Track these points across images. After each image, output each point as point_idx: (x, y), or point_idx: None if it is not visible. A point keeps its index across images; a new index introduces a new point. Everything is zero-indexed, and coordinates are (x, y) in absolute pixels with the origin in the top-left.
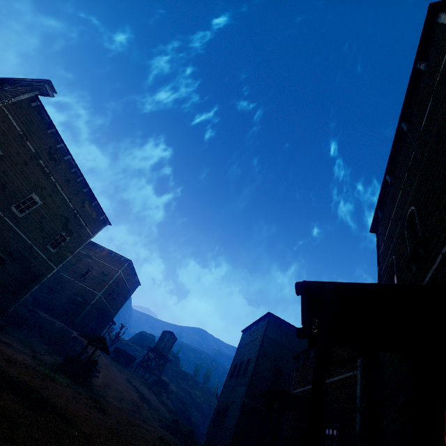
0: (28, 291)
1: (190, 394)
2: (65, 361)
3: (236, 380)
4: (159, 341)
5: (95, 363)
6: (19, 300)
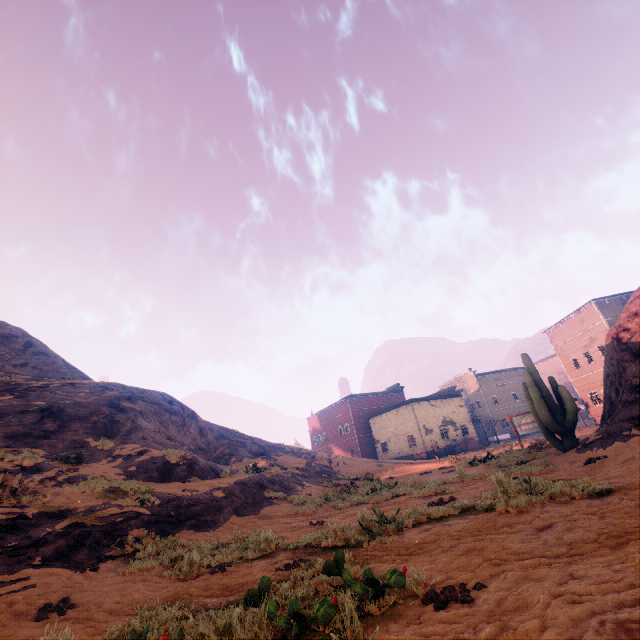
0: None
1: None
2: None
3: None
4: None
5: None
6: None
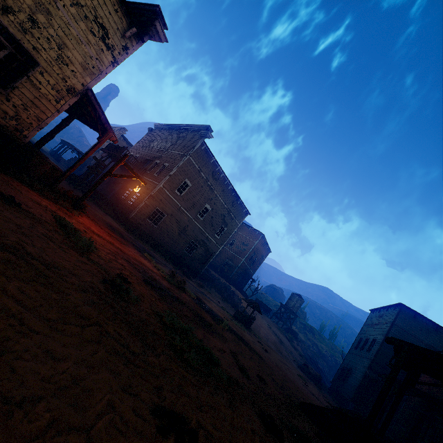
0: (208, 262)
1: (316, 345)
2: (237, 313)
3: (360, 352)
4: (289, 300)
5: (254, 318)
6: (204, 267)
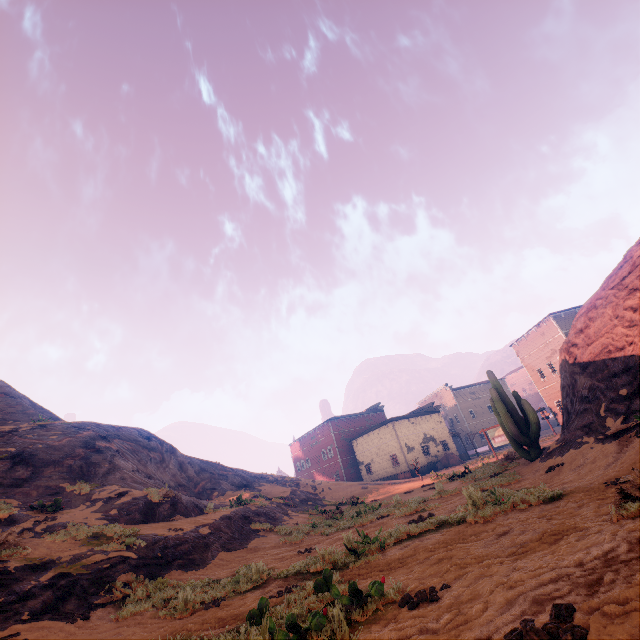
0: None
1: None
2: None
3: None
4: None
5: None
6: None
